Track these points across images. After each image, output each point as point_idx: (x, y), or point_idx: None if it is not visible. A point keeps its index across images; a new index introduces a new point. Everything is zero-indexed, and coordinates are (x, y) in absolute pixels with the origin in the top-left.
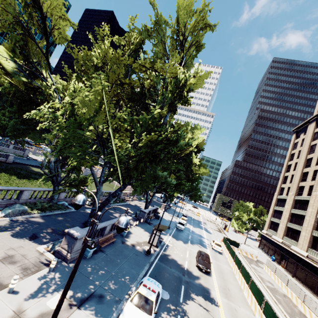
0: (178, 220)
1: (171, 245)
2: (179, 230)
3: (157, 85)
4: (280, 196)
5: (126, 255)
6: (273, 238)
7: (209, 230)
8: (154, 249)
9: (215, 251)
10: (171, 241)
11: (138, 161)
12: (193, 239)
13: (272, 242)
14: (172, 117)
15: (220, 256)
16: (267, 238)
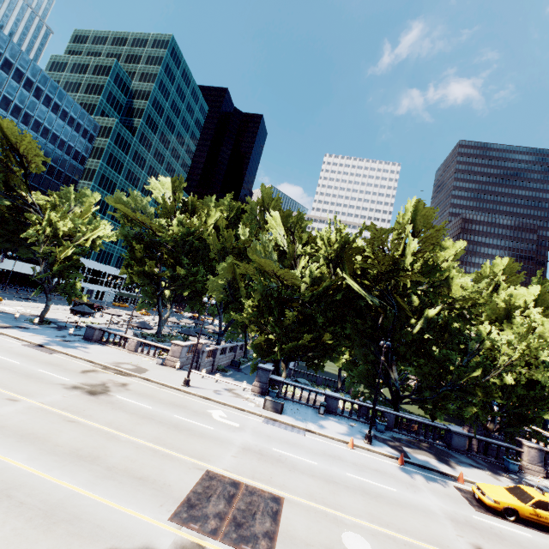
0: None
1: None
2: None
3: None
4: None
5: None
6: None
7: None
8: None
9: None
10: None
11: None
12: None
13: None
14: None
15: None
16: None
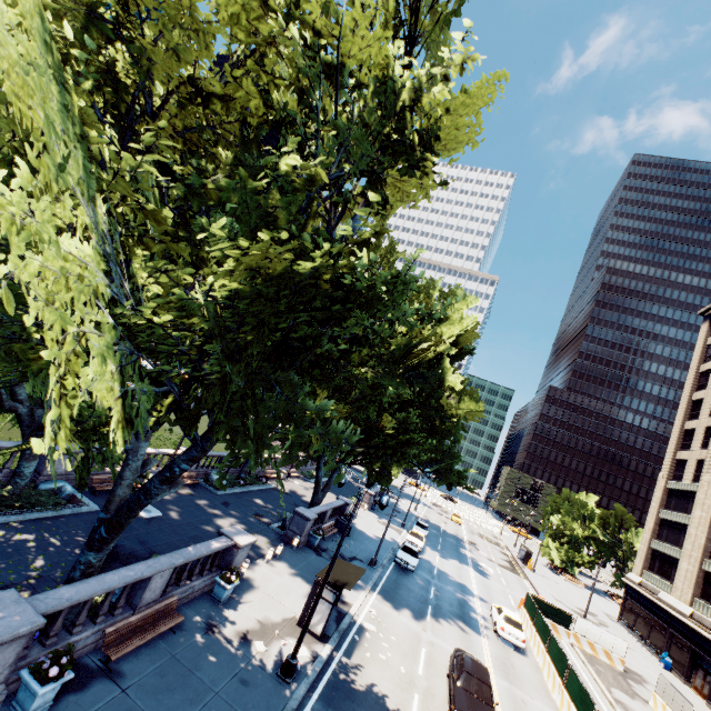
0: (403, 536)
1: (373, 628)
2: (402, 569)
3: (314, 87)
4: (675, 481)
5: (202, 688)
6: (663, 599)
7: (485, 566)
8: (315, 648)
9: (506, 641)
10: (376, 610)
11: (236, 355)
12: (440, 599)
13: (659, 610)
14: (390, 265)
15: (520, 660)
16: (643, 597)
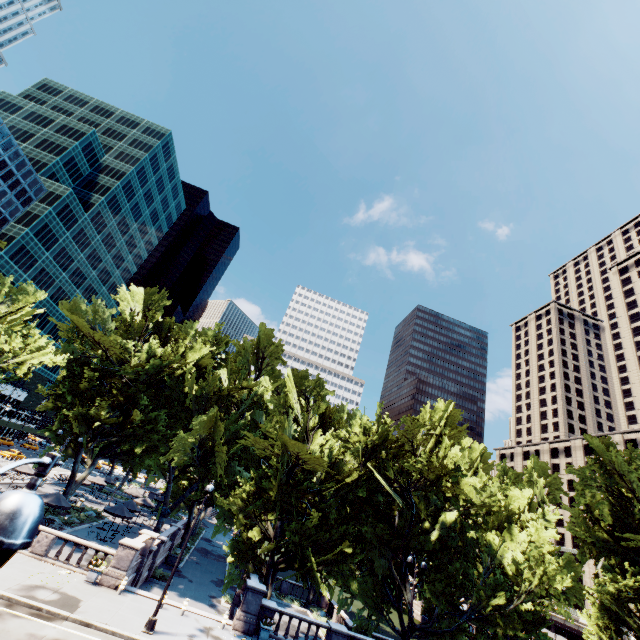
0: None
1: None
2: None
3: None
4: None
5: None
6: None
7: None
8: None
9: None
10: None
11: None
12: None
13: None
14: None
15: None
16: None
